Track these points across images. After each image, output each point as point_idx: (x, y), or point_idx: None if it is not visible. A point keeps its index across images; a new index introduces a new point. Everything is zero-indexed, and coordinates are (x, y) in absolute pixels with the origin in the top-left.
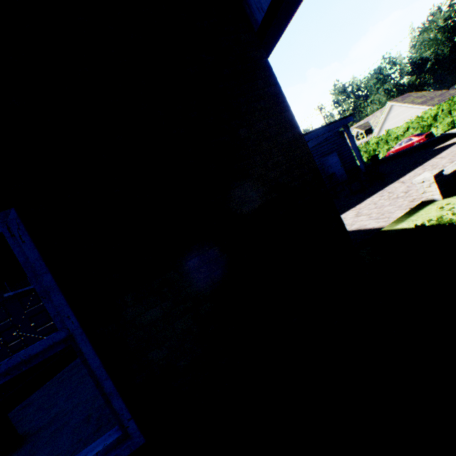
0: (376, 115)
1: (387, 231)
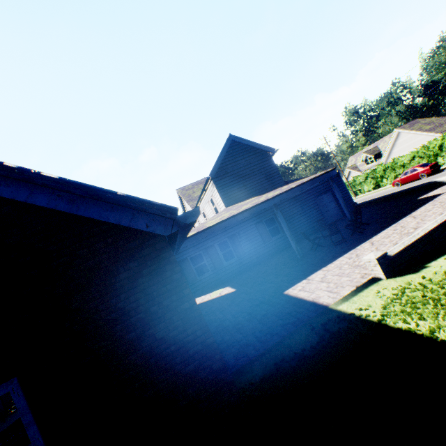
0: (385, 140)
1: (330, 311)
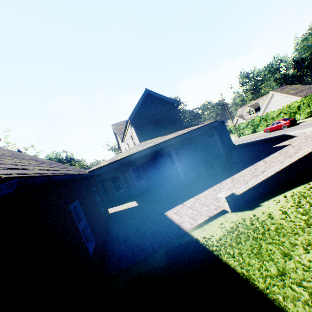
0: (263, 98)
1: (186, 235)
